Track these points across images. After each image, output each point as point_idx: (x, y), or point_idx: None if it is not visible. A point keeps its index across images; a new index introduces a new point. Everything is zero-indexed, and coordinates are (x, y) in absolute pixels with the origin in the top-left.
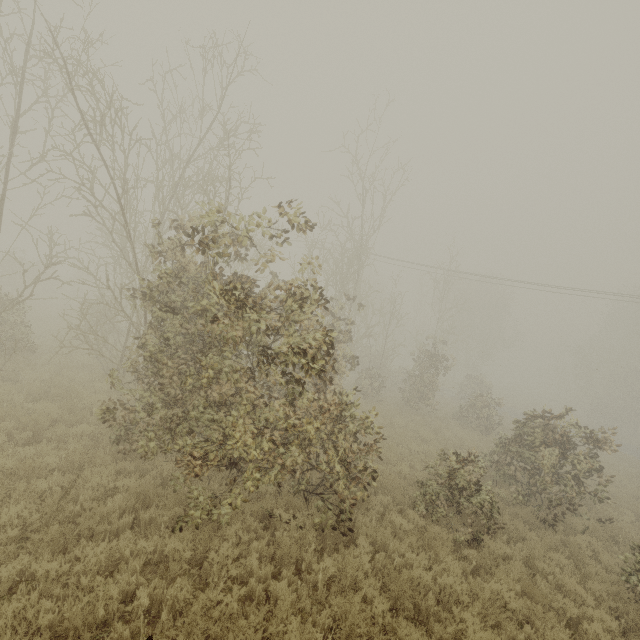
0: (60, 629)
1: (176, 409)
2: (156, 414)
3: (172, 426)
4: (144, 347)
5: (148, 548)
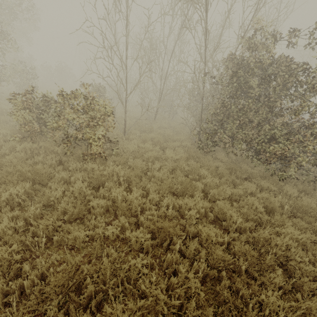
0: (268, 209)
1: (253, 132)
2: (239, 135)
3: (251, 140)
4: (223, 103)
5: (254, 186)
